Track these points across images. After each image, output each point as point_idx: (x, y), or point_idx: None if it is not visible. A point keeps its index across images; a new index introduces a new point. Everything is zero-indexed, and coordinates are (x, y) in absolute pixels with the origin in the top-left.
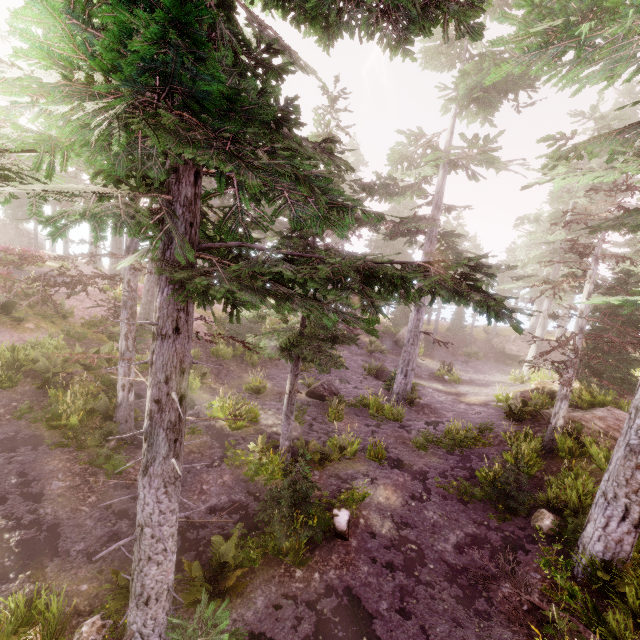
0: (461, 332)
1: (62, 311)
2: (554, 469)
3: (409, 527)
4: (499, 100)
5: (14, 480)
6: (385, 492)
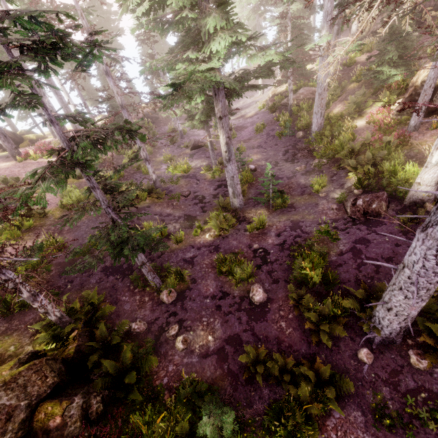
0: None
1: None
2: (295, 120)
3: (268, 159)
4: None
5: (156, 217)
6: (254, 156)
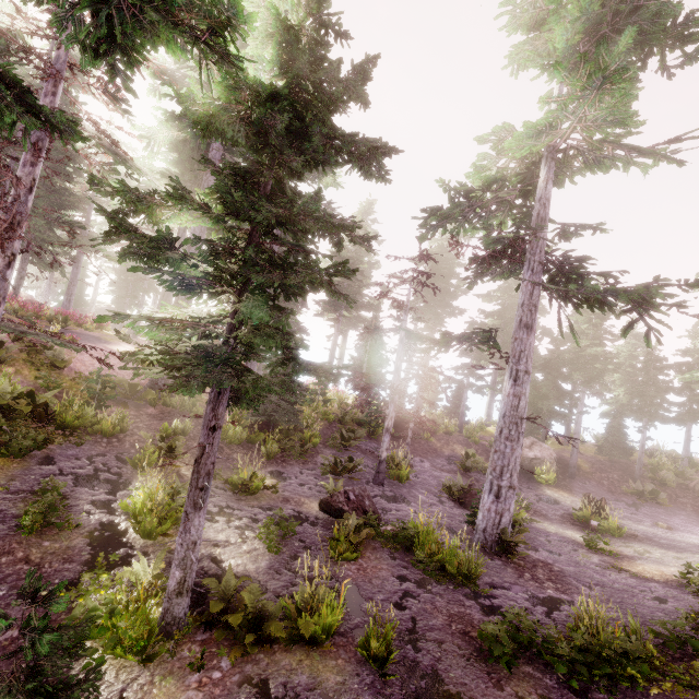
0: (623, 456)
1: (54, 359)
2: None
3: None
4: (629, 51)
5: None
6: None
